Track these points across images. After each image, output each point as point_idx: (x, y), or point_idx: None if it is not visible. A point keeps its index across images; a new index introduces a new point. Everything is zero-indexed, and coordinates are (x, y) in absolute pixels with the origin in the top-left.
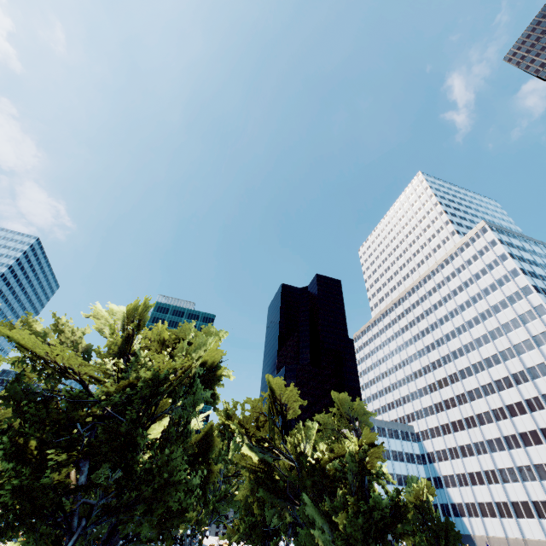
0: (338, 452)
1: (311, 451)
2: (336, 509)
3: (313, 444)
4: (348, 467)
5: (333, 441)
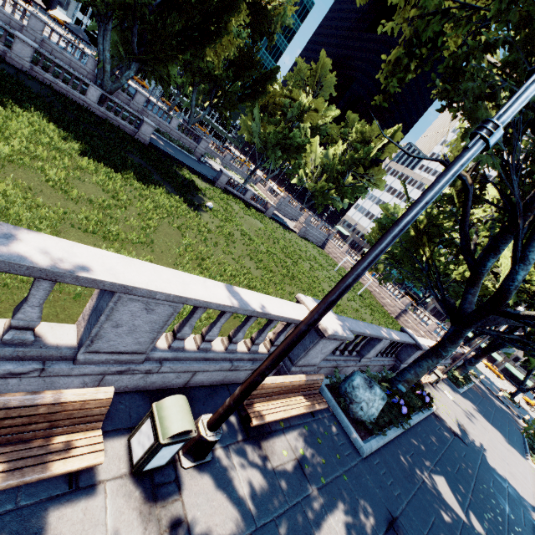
0: None
1: None
2: None
3: None
4: None
5: None
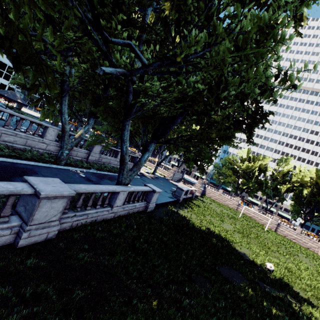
0: None
1: None
2: None
3: None
4: None
5: None
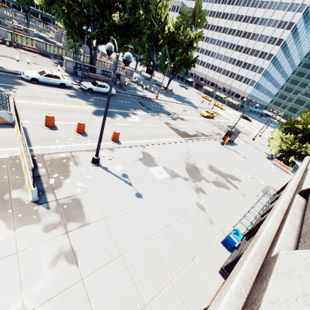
0: (185, 34)
1: (163, 21)
2: (175, 55)
3: (165, 17)
4: (186, 42)
5: (185, 27)
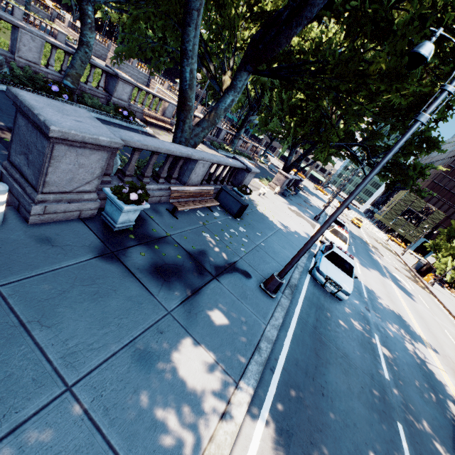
0: None
1: None
2: None
3: None
4: None
5: None
